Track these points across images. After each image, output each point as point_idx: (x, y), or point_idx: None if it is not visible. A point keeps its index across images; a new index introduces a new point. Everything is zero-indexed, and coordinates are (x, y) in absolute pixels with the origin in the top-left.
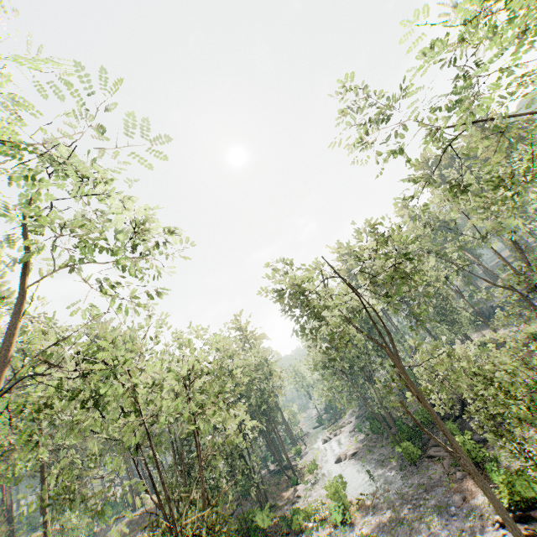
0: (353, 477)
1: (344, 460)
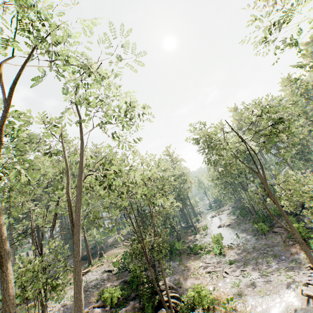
0: (227, 235)
1: (222, 227)
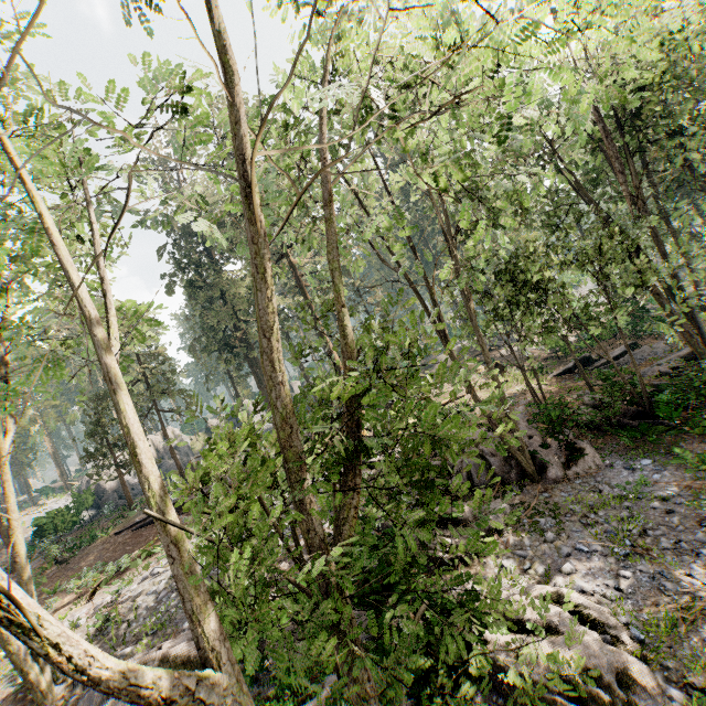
0: None
1: None
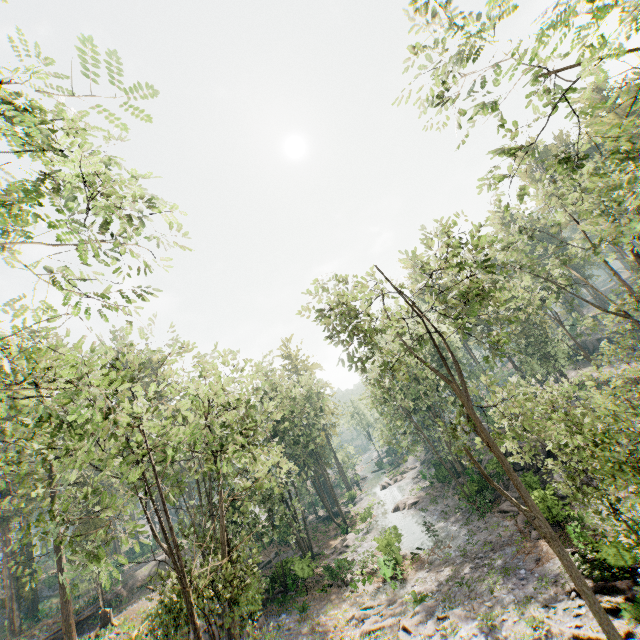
0: (411, 528)
1: (403, 509)
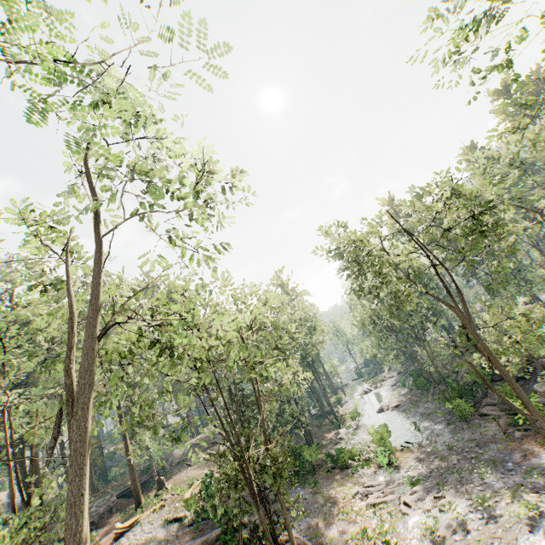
0: (397, 426)
1: (386, 411)
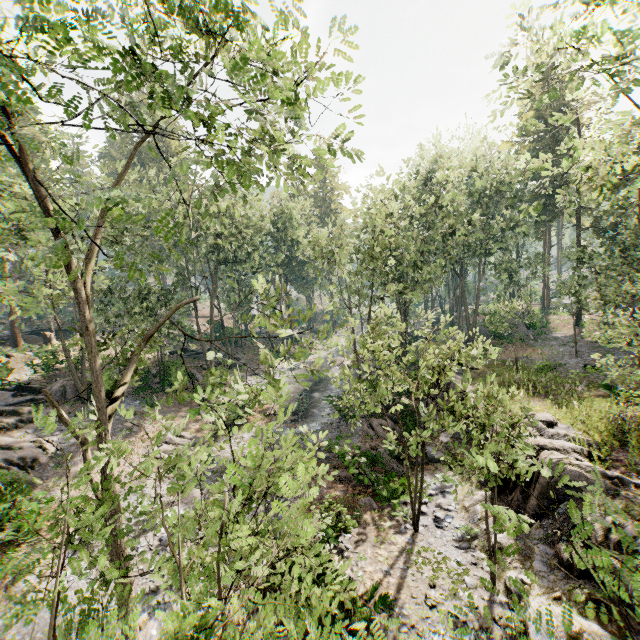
0: (311, 388)
1: (337, 366)
